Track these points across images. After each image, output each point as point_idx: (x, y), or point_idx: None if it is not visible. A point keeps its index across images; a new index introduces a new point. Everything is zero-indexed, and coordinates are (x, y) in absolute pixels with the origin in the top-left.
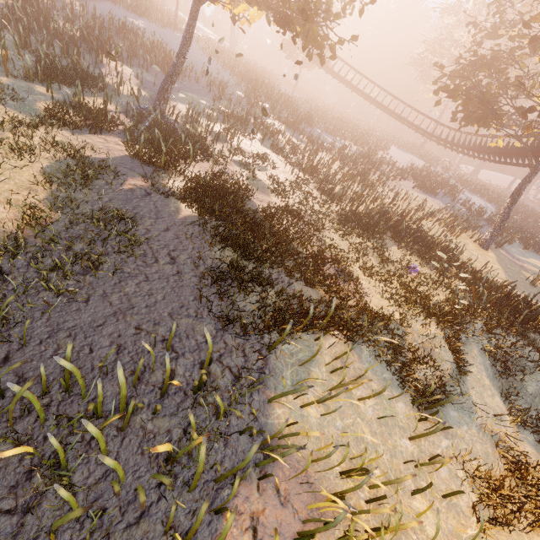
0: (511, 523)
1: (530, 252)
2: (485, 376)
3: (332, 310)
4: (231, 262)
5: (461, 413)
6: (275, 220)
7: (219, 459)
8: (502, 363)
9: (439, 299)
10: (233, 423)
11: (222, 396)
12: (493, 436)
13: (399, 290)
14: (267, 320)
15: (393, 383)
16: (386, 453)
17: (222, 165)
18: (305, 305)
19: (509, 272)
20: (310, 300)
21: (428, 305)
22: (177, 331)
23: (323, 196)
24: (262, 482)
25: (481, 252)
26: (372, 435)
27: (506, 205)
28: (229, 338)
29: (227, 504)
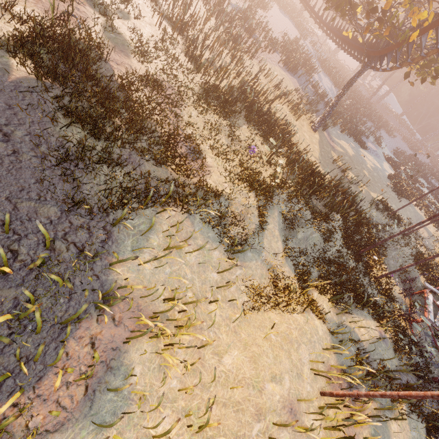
0: (260, 309)
1: (344, 135)
2: (277, 230)
3: (170, 192)
4: (77, 143)
5: (254, 253)
6: (133, 91)
7: (64, 309)
8: (289, 221)
9: (265, 175)
10: (77, 284)
11: (67, 266)
12: (269, 265)
13: (236, 168)
14: (109, 203)
15: (214, 239)
16: (199, 283)
17: (69, 2)
18: (149, 186)
19: (322, 152)
20: (158, 179)
21: (253, 182)
22: (18, 215)
23: (190, 63)
24: (101, 316)
25: (310, 134)
26: (192, 274)
27: (337, 96)
28: (75, 218)
29: (71, 334)
